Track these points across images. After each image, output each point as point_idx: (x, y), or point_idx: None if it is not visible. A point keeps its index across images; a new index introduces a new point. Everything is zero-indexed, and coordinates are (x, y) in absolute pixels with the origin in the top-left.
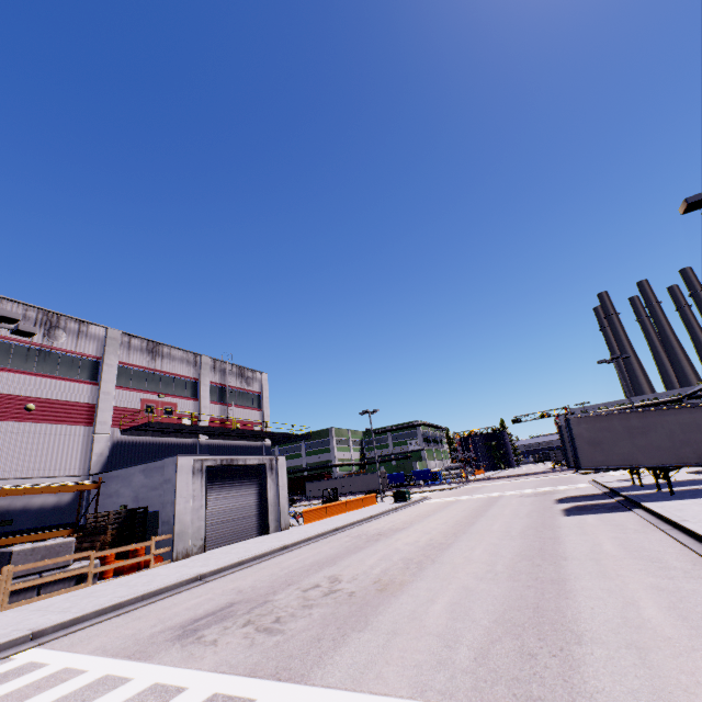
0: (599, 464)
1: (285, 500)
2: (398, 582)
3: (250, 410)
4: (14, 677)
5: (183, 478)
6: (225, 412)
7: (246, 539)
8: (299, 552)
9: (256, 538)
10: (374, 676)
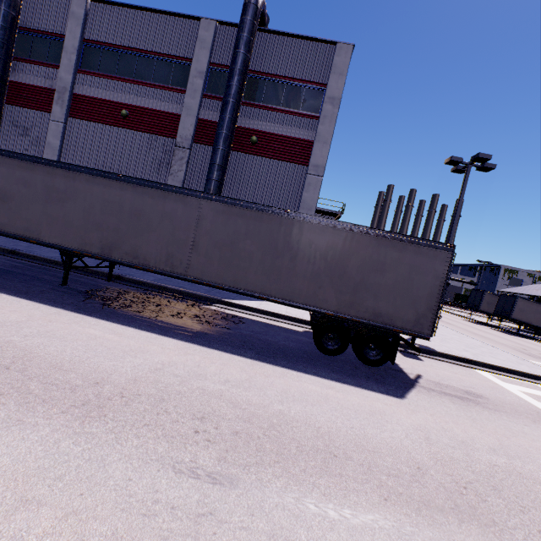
0: (518, 318)
1: None
2: None
3: None
4: None
5: None
6: None
7: None
8: None
9: None
10: None
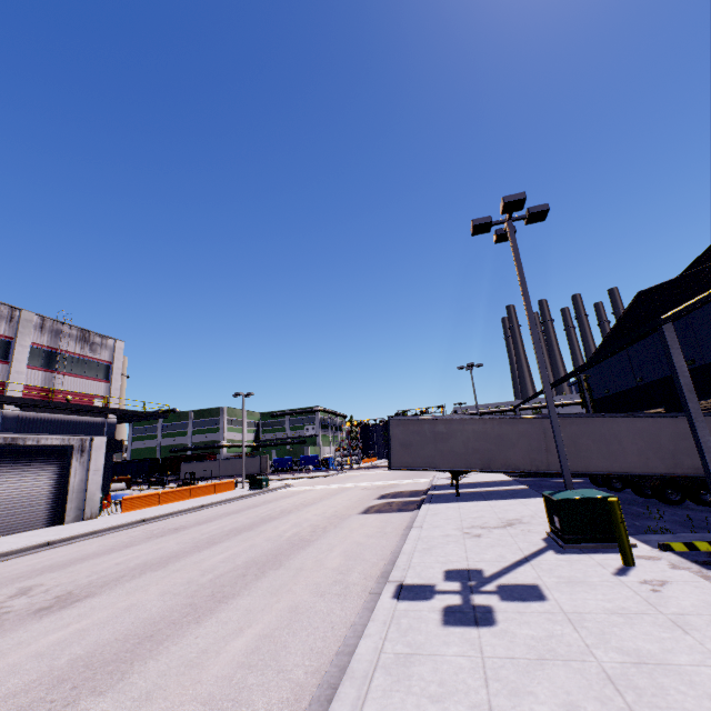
0: (406, 465)
1: (97, 486)
2: (78, 598)
3: (92, 381)
4: None
5: None
6: (52, 381)
7: (25, 530)
8: (60, 550)
9: (41, 529)
10: None
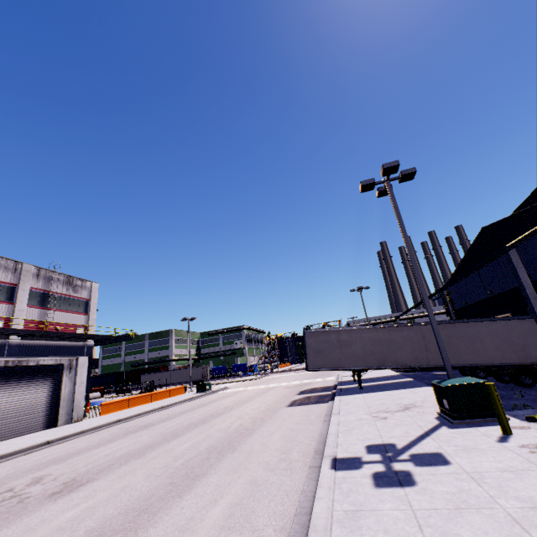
0: (319, 367)
1: (82, 396)
2: (81, 483)
3: (75, 314)
4: None
5: None
6: (45, 316)
7: (28, 433)
8: (57, 447)
9: (40, 431)
10: None
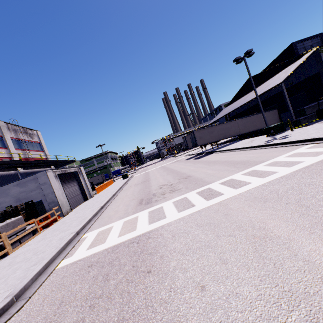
0: (202, 144)
1: (89, 185)
2: (187, 176)
3: (38, 152)
4: (109, 231)
5: (52, 181)
6: (25, 154)
7: (81, 203)
8: (123, 193)
9: (85, 202)
10: (224, 176)
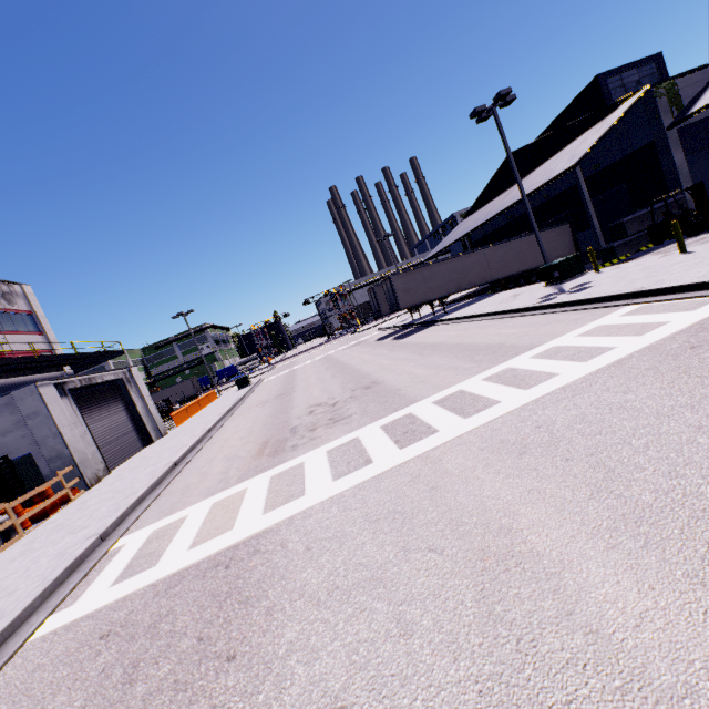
0: (410, 304)
1: (155, 409)
2: (371, 383)
3: (28, 336)
4: (174, 529)
5: (55, 407)
6: None
7: (135, 453)
8: (231, 426)
9: (144, 449)
10: (447, 384)
